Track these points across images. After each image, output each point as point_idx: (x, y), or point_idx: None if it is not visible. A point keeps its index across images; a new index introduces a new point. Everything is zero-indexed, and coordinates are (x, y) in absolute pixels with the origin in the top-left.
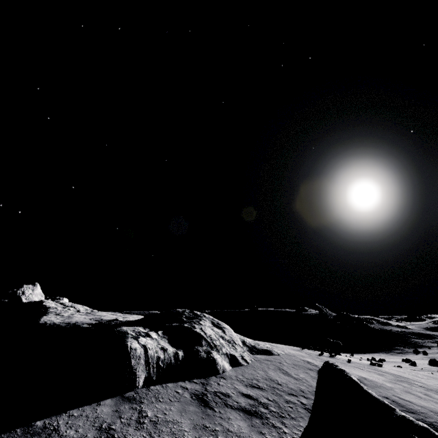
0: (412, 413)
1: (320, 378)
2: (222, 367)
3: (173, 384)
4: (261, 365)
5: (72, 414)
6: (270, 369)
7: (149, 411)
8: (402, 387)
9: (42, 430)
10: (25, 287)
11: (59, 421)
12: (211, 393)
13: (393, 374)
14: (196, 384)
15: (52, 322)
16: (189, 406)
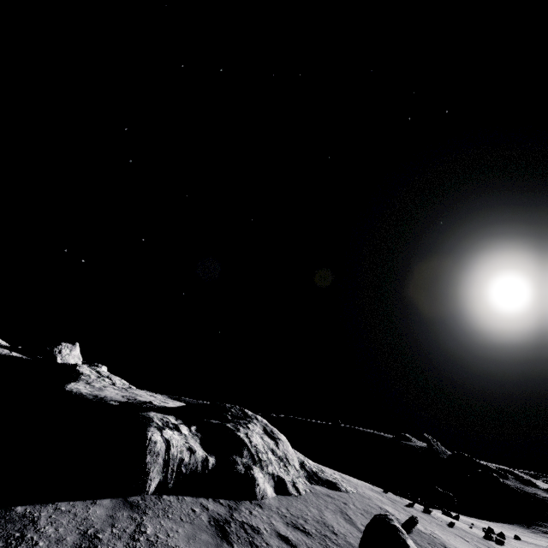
0: None
1: (365, 532)
2: (261, 491)
3: (192, 498)
4: (318, 500)
5: (60, 507)
6: (328, 510)
7: (150, 527)
8: None
9: (19, 518)
10: (63, 346)
11: (42, 513)
12: (236, 522)
13: None
14: (222, 506)
15: (78, 391)
16: (202, 532)
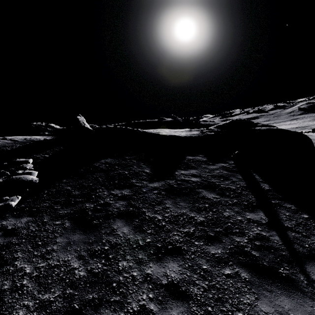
0: None
1: None
2: None
3: None
4: None
5: None
6: None
7: None
8: None
9: None
10: (79, 119)
11: None
12: None
13: None
14: None
15: (185, 135)
16: None
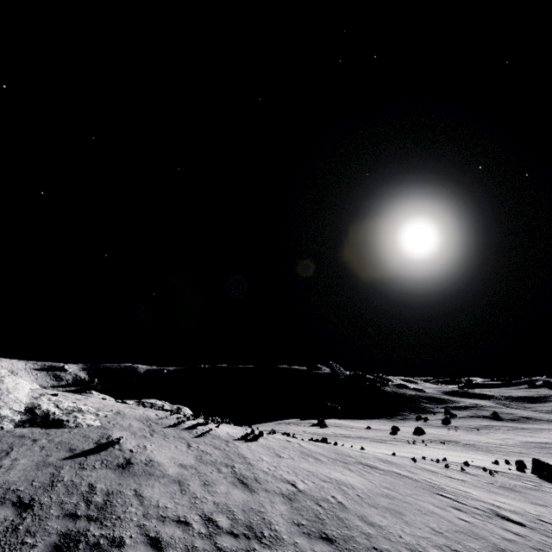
0: (93, 520)
1: None
2: None
3: None
4: None
5: None
6: None
7: None
8: (191, 473)
9: None
10: None
11: None
12: None
13: (233, 453)
14: None
15: None
16: None
